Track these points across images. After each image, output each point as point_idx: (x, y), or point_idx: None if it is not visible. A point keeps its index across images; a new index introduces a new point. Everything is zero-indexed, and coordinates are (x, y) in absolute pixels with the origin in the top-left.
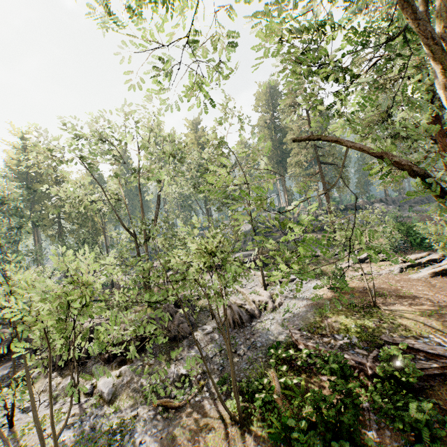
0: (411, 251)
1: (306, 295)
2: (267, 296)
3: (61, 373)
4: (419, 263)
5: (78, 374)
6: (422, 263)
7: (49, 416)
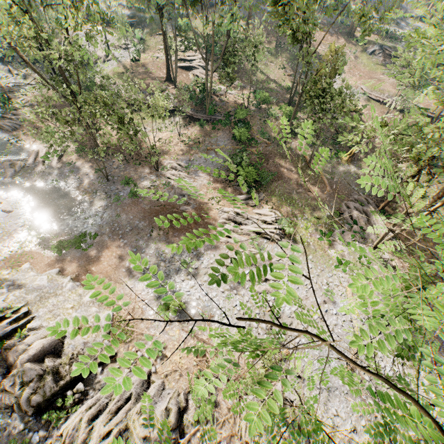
0: (203, 50)
1: (122, 59)
2: (104, 54)
3: (4, 64)
4: (187, 59)
5: (12, 66)
6: (188, 60)
7: (4, 78)
